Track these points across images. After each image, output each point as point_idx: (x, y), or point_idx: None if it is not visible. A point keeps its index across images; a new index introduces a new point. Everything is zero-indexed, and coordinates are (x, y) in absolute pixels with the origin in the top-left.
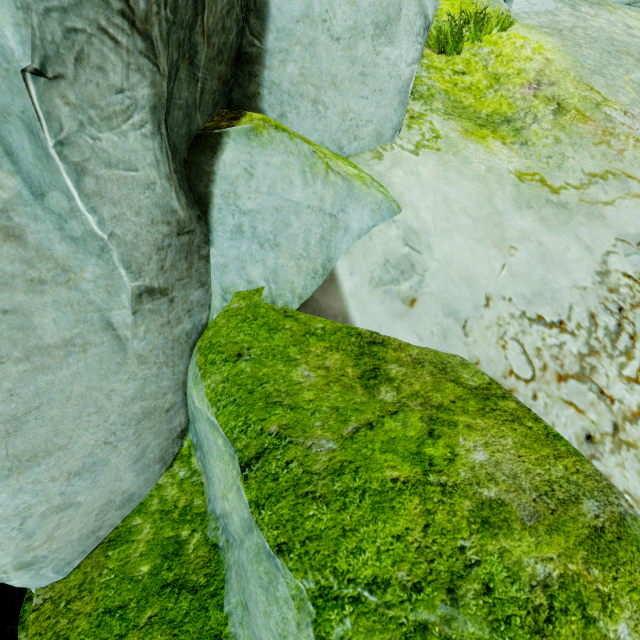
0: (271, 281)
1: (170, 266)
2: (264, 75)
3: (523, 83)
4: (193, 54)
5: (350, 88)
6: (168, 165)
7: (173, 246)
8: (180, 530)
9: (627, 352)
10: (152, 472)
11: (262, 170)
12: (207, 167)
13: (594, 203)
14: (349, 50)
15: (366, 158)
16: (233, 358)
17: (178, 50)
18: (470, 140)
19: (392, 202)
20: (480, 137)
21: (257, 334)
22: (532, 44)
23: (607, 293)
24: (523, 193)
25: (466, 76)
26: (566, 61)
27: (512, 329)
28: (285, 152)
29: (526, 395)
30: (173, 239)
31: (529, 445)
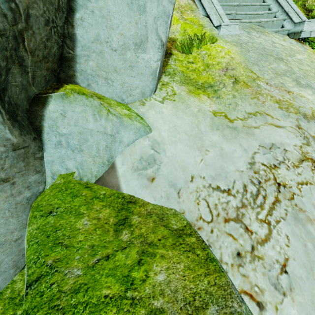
0: (80, 168)
1: (9, 166)
2: (77, 66)
3: (220, 68)
4: (21, 61)
5: (125, 72)
6: (1, 117)
7: (10, 156)
8: (17, 310)
9: (261, 205)
10: (8, 274)
11: (70, 114)
12: (40, 113)
13: (250, 127)
14: (122, 55)
15: (136, 104)
16: (46, 214)
17: (6, 60)
18: (191, 95)
19: (146, 127)
20: (197, 94)
21: (65, 199)
22: (225, 50)
23: (253, 174)
24: (215, 122)
25: (194, 64)
26: (241, 58)
27: (203, 194)
28: (83, 105)
29: (207, 230)
30: (10, 153)
31: (192, 267)
